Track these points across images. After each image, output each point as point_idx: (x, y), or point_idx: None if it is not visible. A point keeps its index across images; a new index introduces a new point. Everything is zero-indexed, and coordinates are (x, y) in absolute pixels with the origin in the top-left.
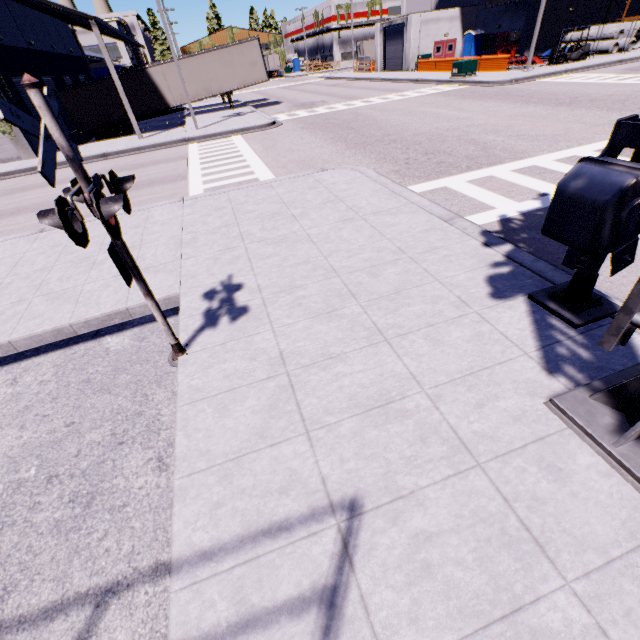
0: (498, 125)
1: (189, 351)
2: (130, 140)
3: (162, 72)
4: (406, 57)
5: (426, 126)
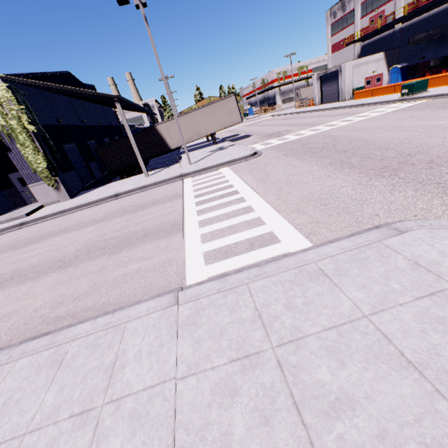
0: None
1: None
2: (139, 178)
3: (166, 127)
4: (342, 91)
5: None
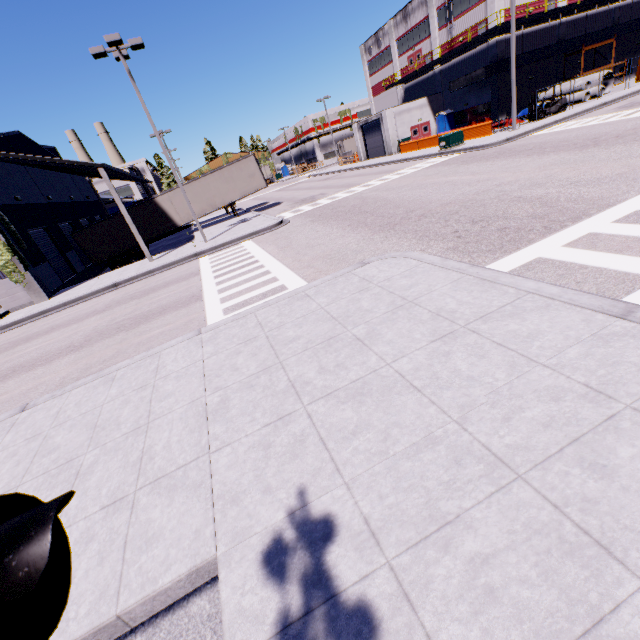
0: (534, 178)
1: None
2: (141, 264)
3: (169, 198)
4: (387, 144)
5: (448, 194)
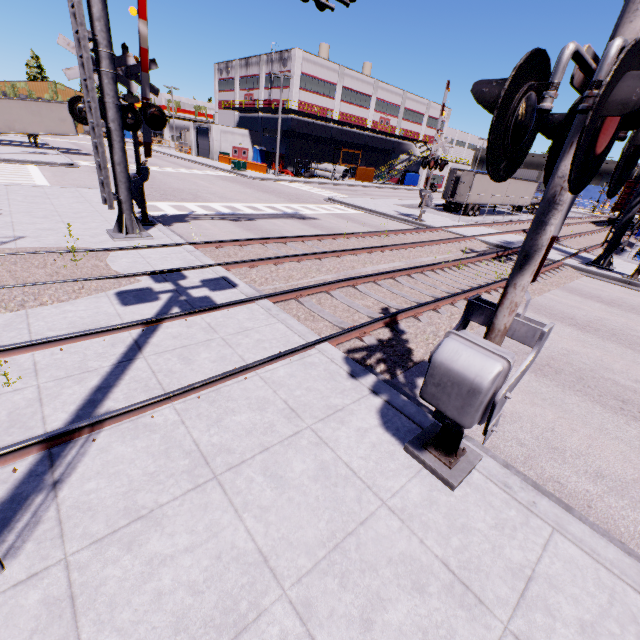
0: (219, 192)
1: None
2: None
3: None
4: (211, 150)
5: (181, 186)
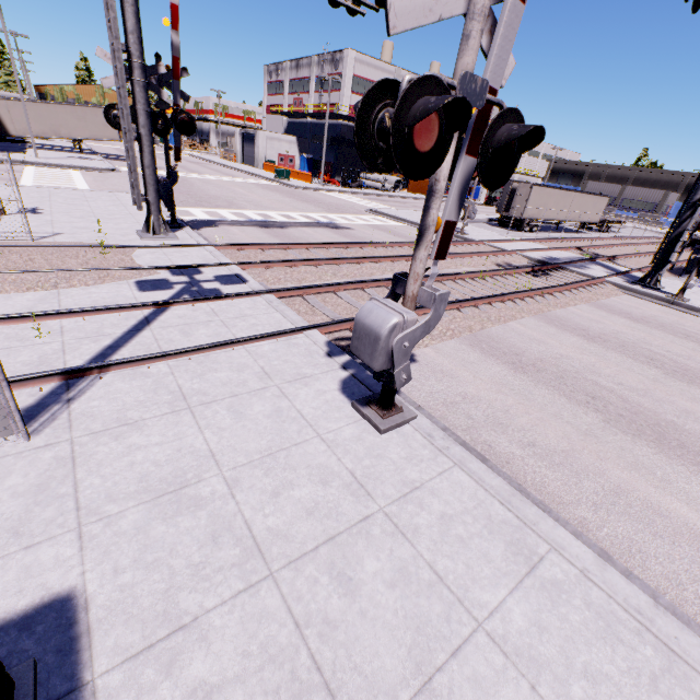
0: (256, 200)
1: (9, 216)
2: None
3: (7, 106)
4: (257, 158)
5: (219, 193)
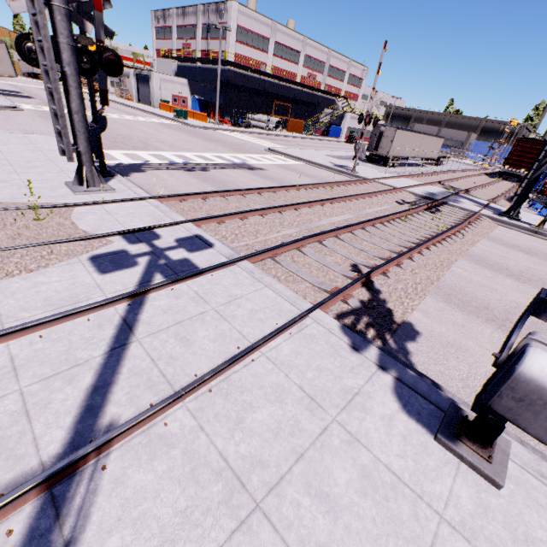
0: (168, 140)
1: None
2: None
3: None
4: (152, 98)
5: (129, 133)
